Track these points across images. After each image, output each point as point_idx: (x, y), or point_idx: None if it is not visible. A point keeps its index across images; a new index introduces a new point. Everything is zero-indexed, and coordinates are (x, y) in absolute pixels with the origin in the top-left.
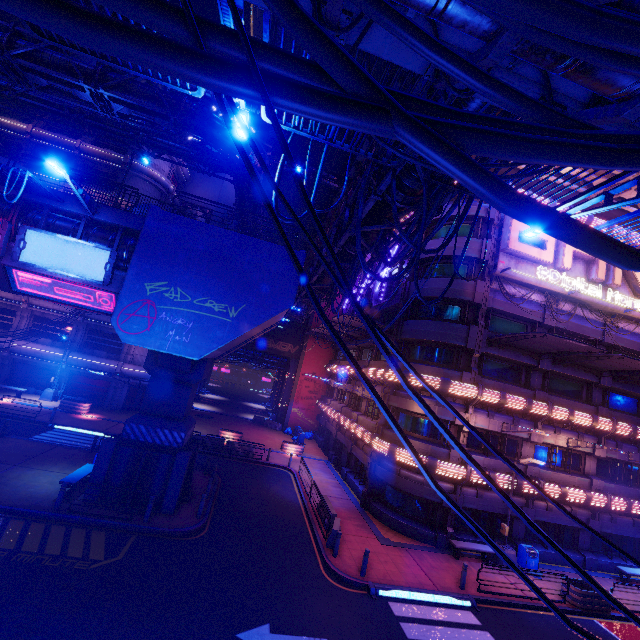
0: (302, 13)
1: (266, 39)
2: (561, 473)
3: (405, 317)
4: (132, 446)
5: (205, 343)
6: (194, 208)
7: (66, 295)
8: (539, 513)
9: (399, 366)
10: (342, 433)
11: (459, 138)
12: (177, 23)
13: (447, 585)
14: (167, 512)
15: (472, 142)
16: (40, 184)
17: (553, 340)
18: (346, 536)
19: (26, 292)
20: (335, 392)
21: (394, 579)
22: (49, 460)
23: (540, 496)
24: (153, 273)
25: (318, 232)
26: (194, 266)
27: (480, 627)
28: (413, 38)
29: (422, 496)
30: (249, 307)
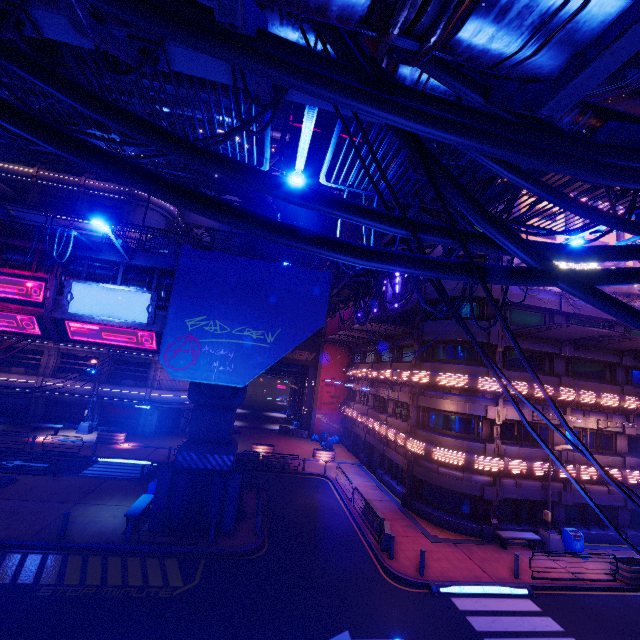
0: (491, 217)
1: (338, 129)
2: (594, 455)
3: (424, 318)
4: (186, 474)
5: (248, 370)
6: (198, 229)
7: (112, 339)
8: (577, 496)
9: (424, 367)
10: (371, 435)
11: (601, 282)
12: (397, 227)
13: (502, 576)
14: (227, 533)
15: (610, 283)
16: (83, 240)
17: (575, 329)
18: (396, 538)
19: (74, 340)
20: (357, 395)
21: (451, 575)
22: (105, 494)
23: (577, 479)
24: (192, 309)
25: (534, 378)
26: (229, 298)
27: (541, 613)
28: (537, 190)
29: (463, 491)
30: (284, 331)
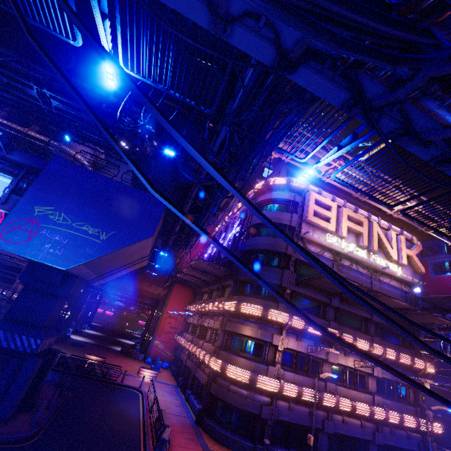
0: None
1: (117, 2)
2: (352, 390)
3: None
4: None
5: (75, 257)
6: None
7: None
8: (337, 426)
9: (234, 299)
10: (191, 360)
11: None
12: None
13: None
14: (0, 419)
15: None
16: None
17: None
18: (175, 447)
19: None
20: (190, 327)
21: None
22: None
23: (337, 409)
24: (44, 200)
25: None
26: (80, 199)
27: None
28: None
29: (245, 409)
30: (118, 233)
